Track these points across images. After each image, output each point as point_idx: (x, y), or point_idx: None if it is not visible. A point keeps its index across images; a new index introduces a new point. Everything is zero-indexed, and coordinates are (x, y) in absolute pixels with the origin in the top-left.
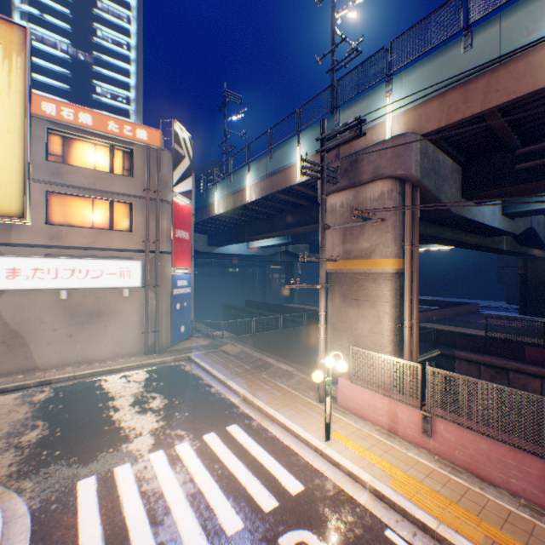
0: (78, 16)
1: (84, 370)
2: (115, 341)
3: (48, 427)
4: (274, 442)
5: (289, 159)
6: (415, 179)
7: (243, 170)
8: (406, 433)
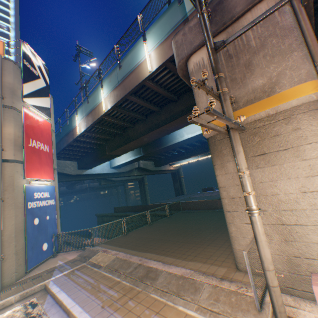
0: None
1: None
2: None
3: None
4: None
5: (137, 59)
6: None
7: (97, 89)
8: None
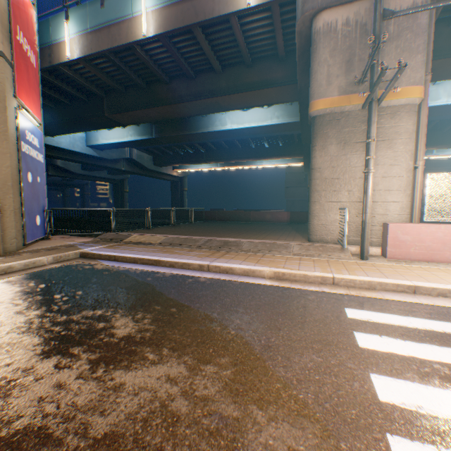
0: None
1: None
2: None
3: None
4: (443, 311)
5: None
6: None
7: None
8: None
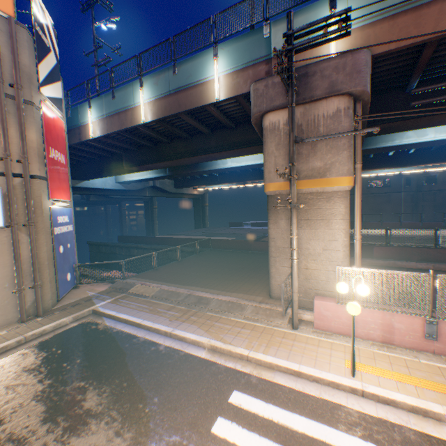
0: None
1: None
2: None
3: None
4: (301, 399)
5: (202, 74)
6: (367, 99)
7: (133, 85)
8: (404, 340)
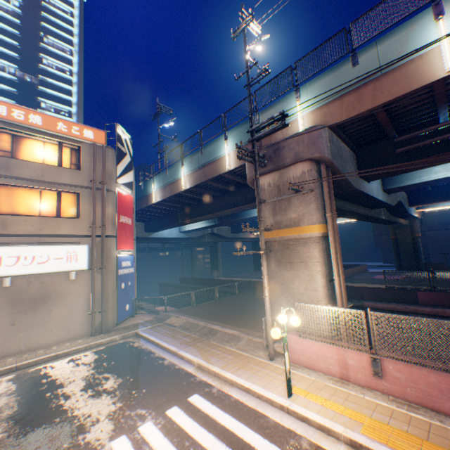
0: (26, 47)
1: (27, 359)
2: (60, 325)
3: None
4: (239, 406)
5: (218, 153)
6: (328, 160)
7: (178, 164)
8: (358, 377)
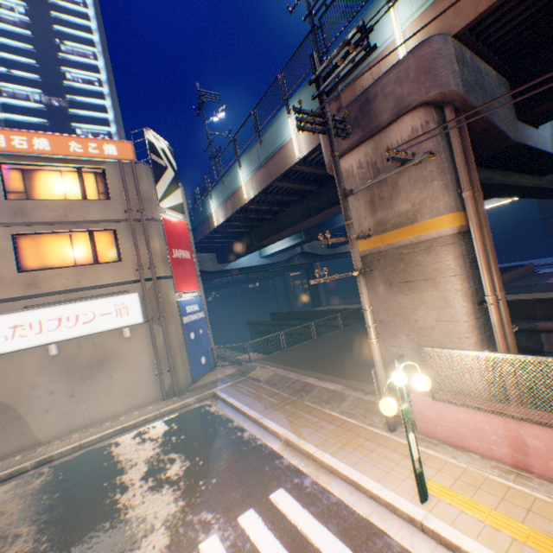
0: (45, 64)
1: (92, 435)
2: (125, 391)
3: (33, 537)
4: (342, 514)
5: (281, 137)
6: (457, 97)
7: (235, 168)
8: (549, 468)
